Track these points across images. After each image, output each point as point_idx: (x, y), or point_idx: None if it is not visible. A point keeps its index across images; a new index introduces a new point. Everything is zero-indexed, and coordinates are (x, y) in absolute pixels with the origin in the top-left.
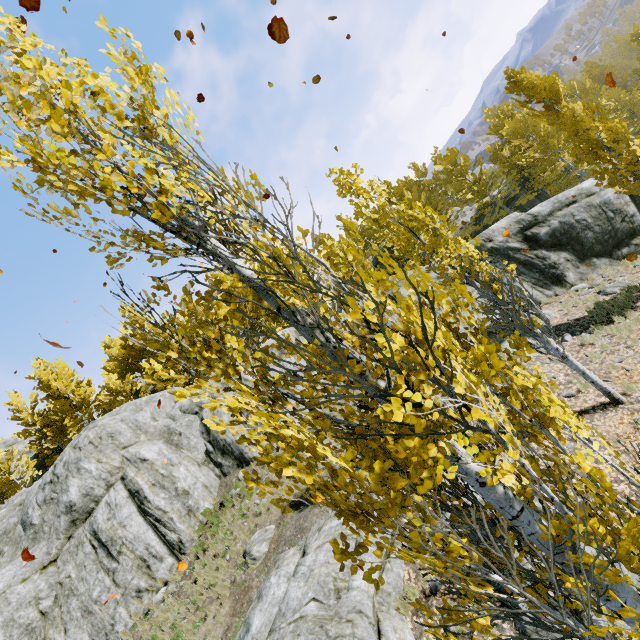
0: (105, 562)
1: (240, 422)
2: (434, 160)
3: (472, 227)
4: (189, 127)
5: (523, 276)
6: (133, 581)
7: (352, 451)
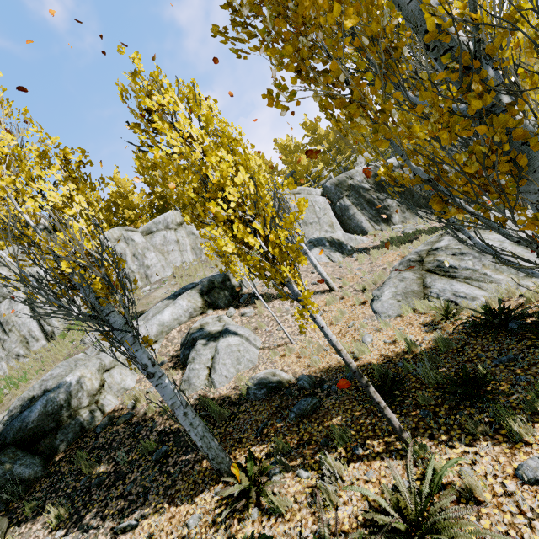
0: None
1: None
2: None
3: None
4: None
5: (364, 211)
6: (15, 349)
7: None
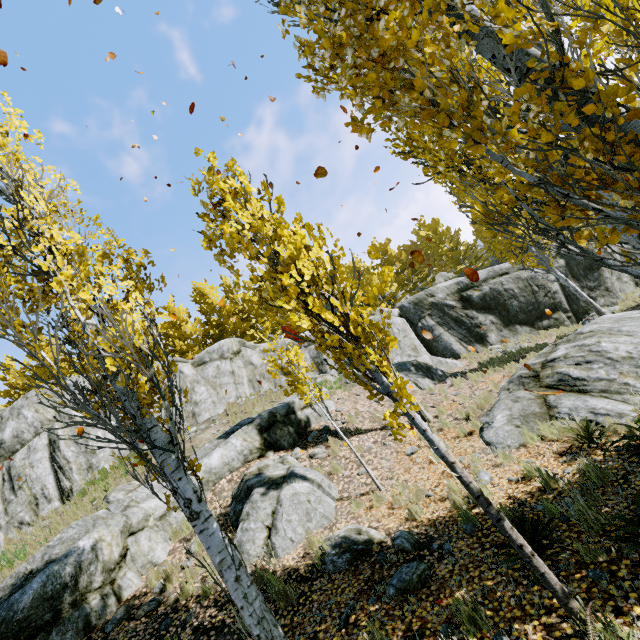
0: (6, 493)
1: None
2: (418, 226)
3: None
4: (30, 140)
5: (452, 331)
6: (20, 513)
7: None
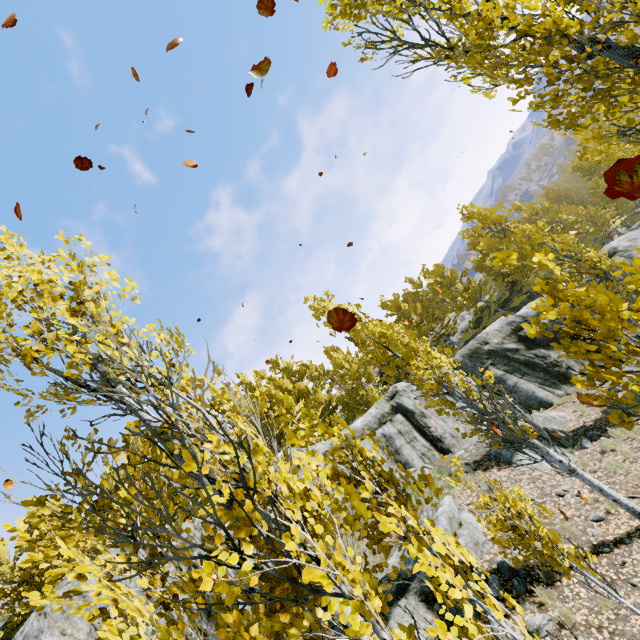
0: None
1: (78, 593)
2: (423, 275)
3: (471, 330)
4: (124, 295)
5: (527, 376)
6: None
7: (168, 630)
